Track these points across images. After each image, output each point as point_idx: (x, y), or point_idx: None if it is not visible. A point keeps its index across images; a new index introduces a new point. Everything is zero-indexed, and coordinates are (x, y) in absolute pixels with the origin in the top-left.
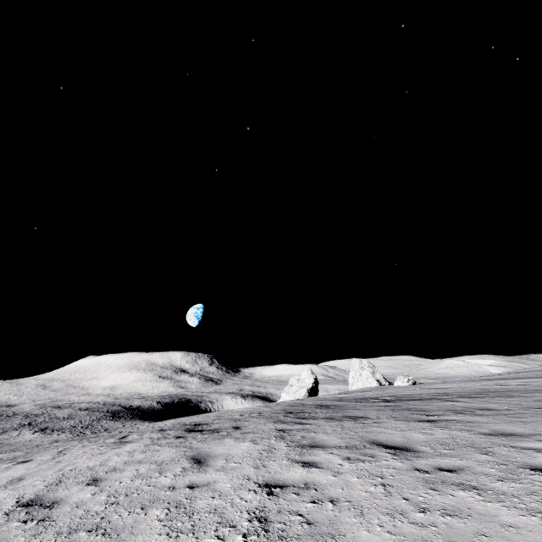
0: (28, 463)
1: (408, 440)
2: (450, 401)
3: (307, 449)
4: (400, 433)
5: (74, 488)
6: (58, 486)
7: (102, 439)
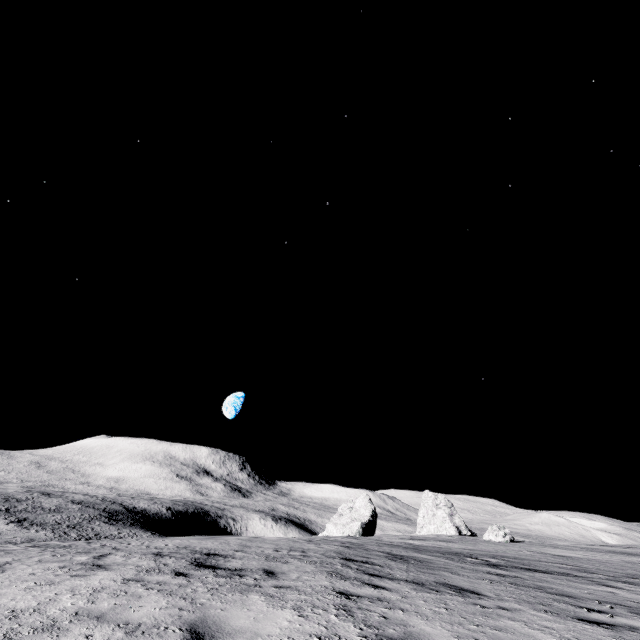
0: None
1: None
2: (603, 585)
3: None
4: None
5: None
6: None
7: (73, 552)
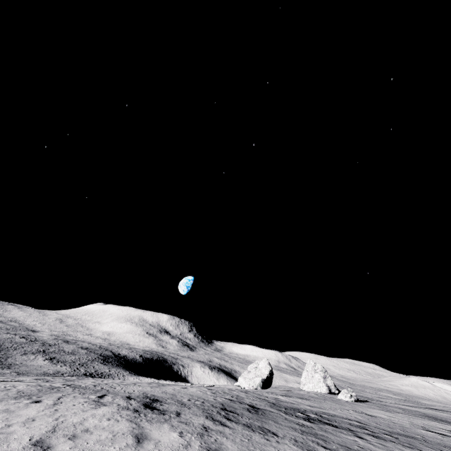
0: (39, 404)
1: None
2: (356, 436)
3: None
4: None
5: (61, 439)
6: (53, 434)
7: (88, 392)
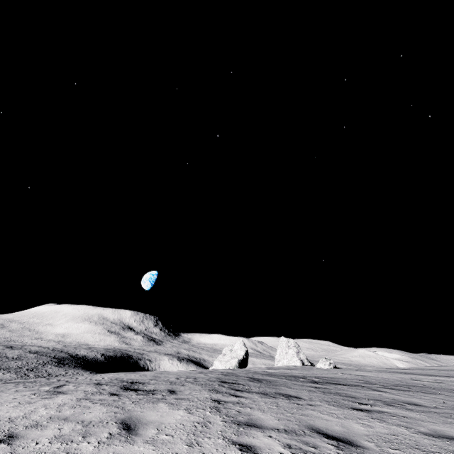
0: None
1: (348, 431)
2: (376, 391)
3: (244, 427)
4: (338, 420)
5: None
6: None
7: (39, 385)
